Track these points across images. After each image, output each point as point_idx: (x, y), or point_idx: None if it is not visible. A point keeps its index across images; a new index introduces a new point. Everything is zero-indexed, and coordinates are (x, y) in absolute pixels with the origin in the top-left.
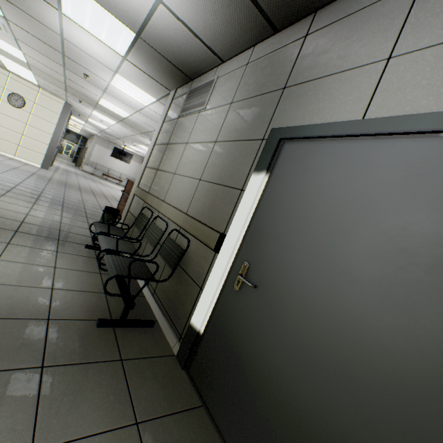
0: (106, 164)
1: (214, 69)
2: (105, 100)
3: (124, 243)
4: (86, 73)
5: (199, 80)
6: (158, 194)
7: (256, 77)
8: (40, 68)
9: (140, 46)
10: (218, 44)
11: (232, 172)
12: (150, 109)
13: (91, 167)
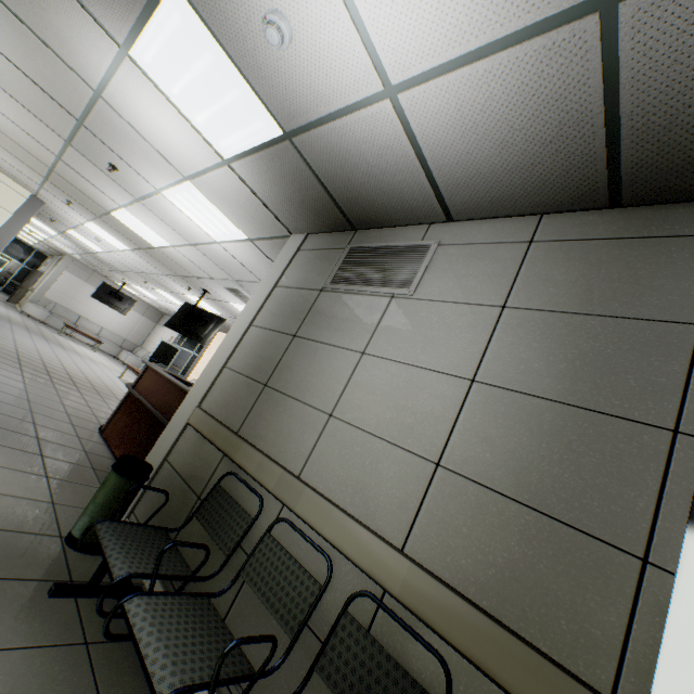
0: (77, 307)
1: (421, 226)
2: (129, 213)
3: (199, 613)
4: (115, 163)
5: (377, 235)
6: (276, 452)
7: (575, 274)
8: (7, 129)
9: (280, 154)
10: (464, 193)
11: (576, 485)
12: (223, 248)
13: (42, 309)
